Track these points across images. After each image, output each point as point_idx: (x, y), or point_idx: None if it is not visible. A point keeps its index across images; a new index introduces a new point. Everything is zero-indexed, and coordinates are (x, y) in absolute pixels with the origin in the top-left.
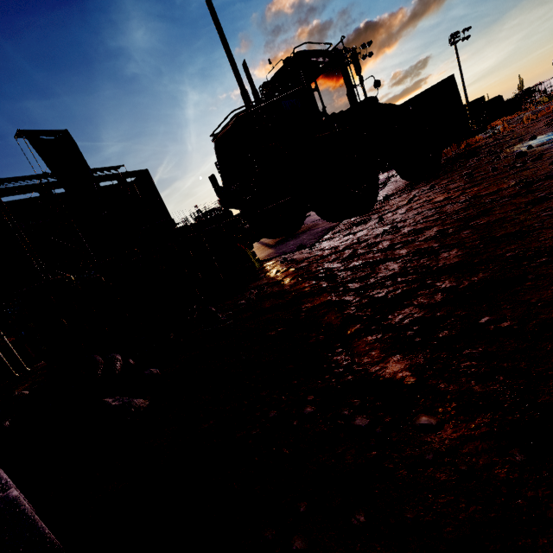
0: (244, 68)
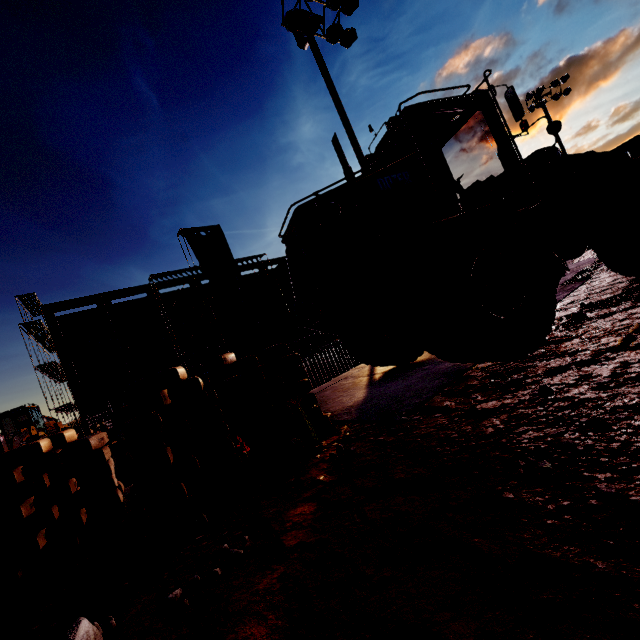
0: (334, 143)
